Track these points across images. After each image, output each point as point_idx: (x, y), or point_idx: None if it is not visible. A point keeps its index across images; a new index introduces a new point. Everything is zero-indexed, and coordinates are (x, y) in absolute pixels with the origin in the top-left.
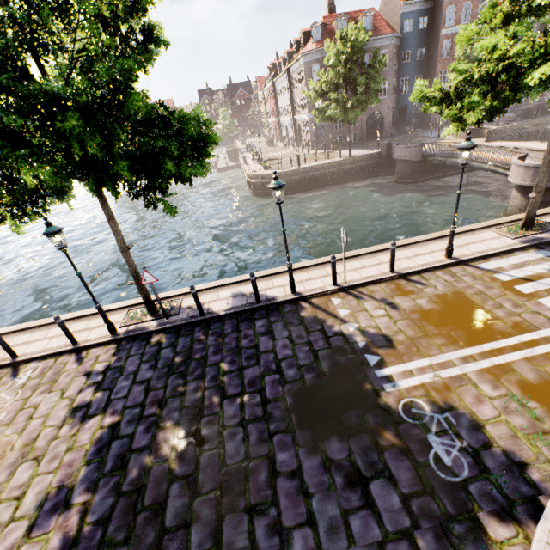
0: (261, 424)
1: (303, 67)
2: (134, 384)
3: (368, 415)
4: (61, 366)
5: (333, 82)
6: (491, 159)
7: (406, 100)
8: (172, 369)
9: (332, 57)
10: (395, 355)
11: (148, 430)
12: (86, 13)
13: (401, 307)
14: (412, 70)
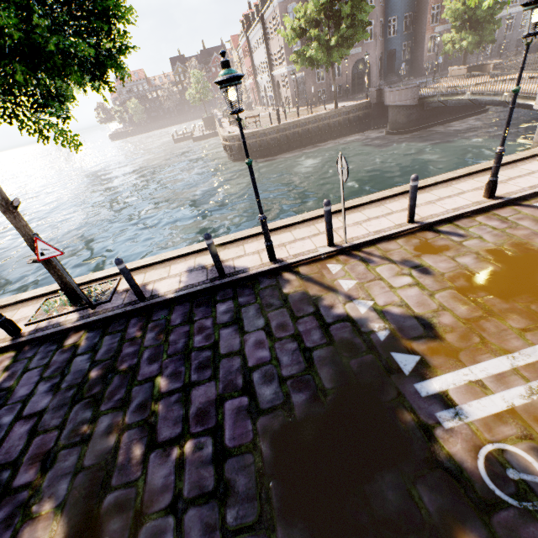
0: (210, 511)
1: (278, 9)
2: (16, 421)
3: (419, 487)
4: None
5: (312, 18)
6: (506, 90)
7: (395, 45)
8: (81, 392)
9: None
10: (445, 352)
11: (7, 522)
12: None
13: (436, 270)
14: (401, 7)
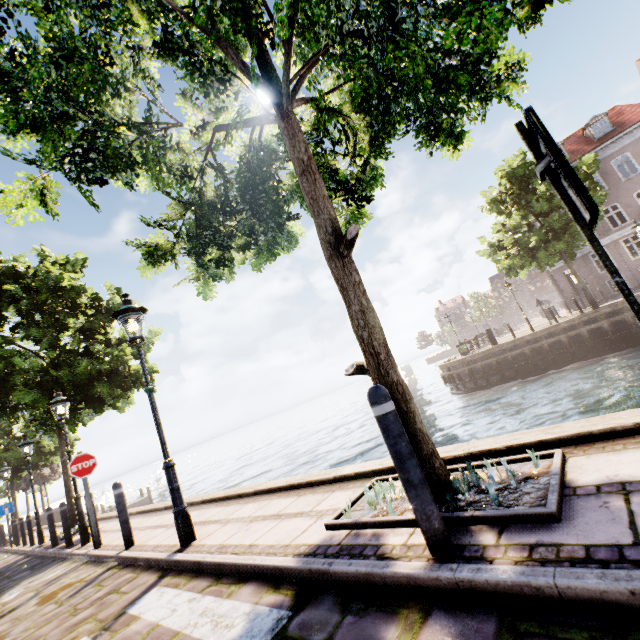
0: None
1: None
2: None
3: None
4: (1, 563)
5: (518, 225)
6: None
7: None
8: None
9: (486, 204)
10: None
11: None
12: (46, 314)
13: None
14: None
